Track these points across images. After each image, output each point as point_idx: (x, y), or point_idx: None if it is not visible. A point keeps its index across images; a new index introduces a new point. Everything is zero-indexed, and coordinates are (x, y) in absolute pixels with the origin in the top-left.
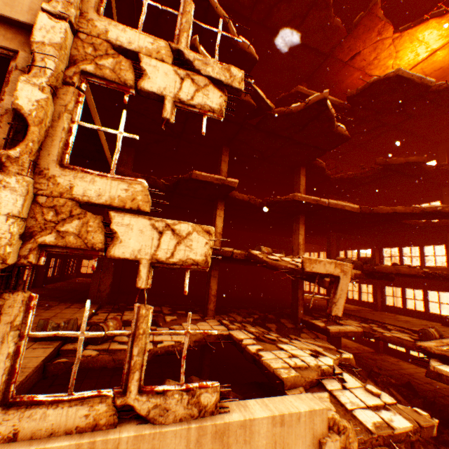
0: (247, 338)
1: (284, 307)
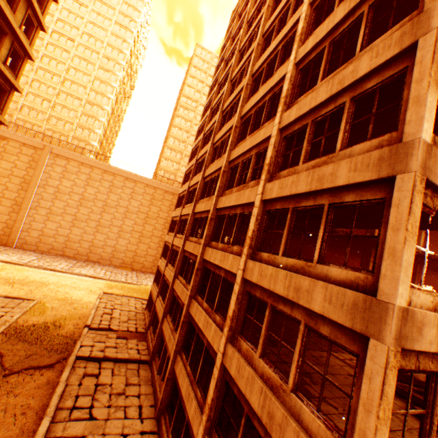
0: None
1: None
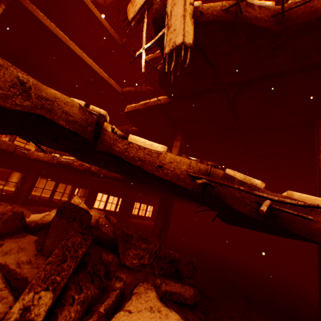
0: None
1: None
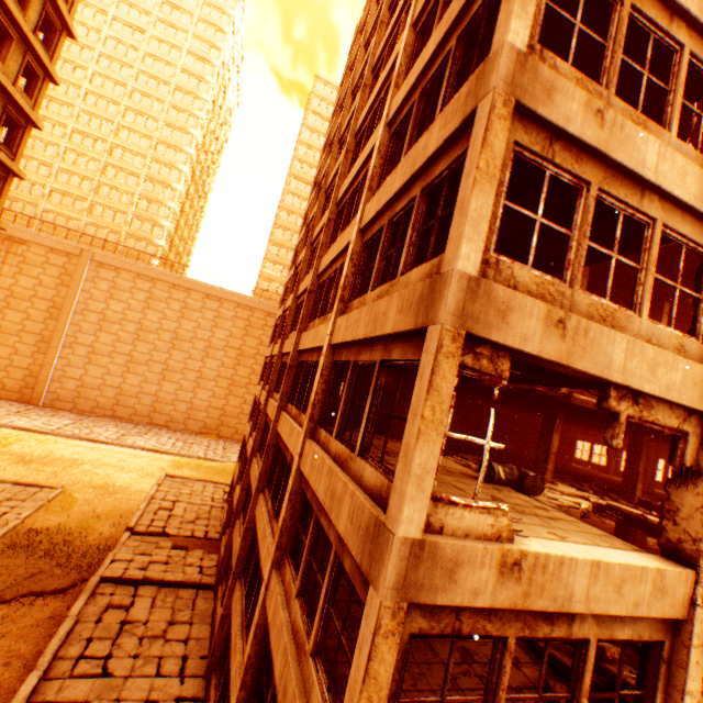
0: (641, 513)
1: (588, 477)
